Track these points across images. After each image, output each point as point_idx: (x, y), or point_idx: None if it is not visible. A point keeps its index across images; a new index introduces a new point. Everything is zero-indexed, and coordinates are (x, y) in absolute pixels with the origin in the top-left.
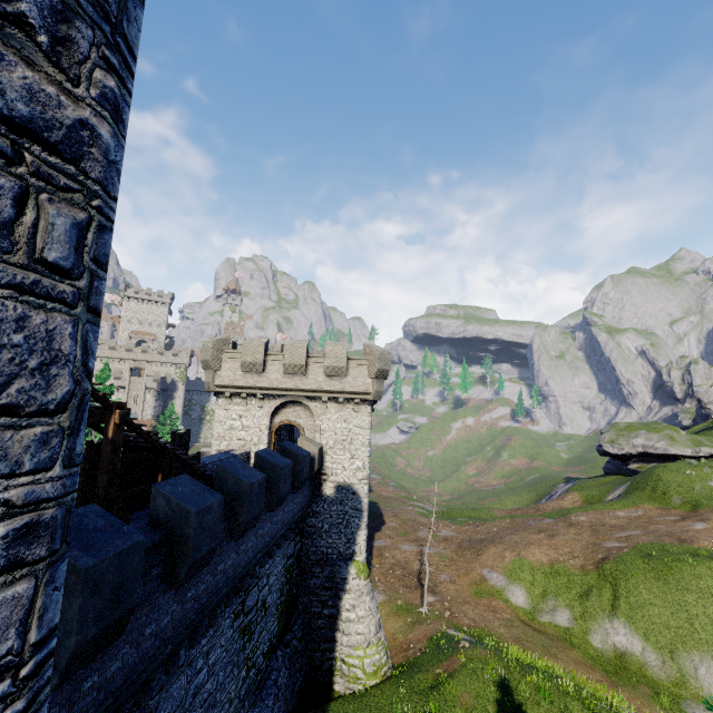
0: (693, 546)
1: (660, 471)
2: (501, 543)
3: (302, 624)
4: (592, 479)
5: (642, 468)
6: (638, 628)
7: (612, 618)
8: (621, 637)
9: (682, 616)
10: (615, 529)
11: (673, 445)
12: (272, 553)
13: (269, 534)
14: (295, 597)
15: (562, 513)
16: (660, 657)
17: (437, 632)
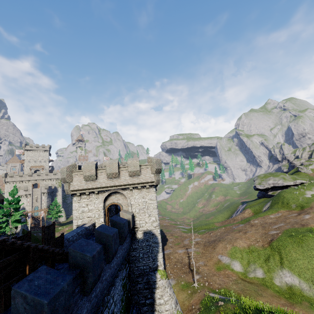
0: (308, 227)
1: (283, 194)
2: (224, 240)
3: (136, 312)
4: (253, 201)
5: (274, 193)
6: (295, 272)
7: (282, 269)
8: (288, 278)
9: (313, 262)
10: (272, 224)
11: (285, 181)
12: (113, 283)
13: (109, 275)
14: (130, 298)
15: (246, 220)
16: (307, 285)
17: (204, 296)
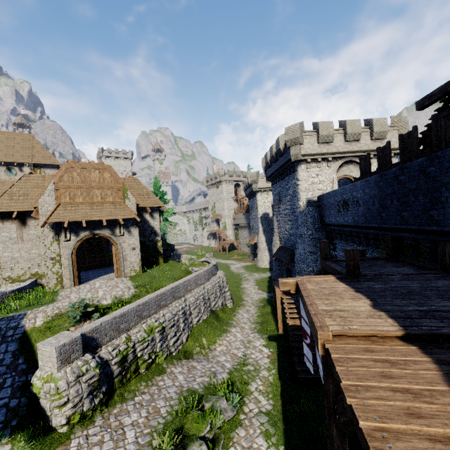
0: None
1: None
2: None
3: None
4: None
5: None
6: None
7: None
8: None
9: None
10: None
11: None
12: None
13: None
14: None
15: None
16: None
17: None
